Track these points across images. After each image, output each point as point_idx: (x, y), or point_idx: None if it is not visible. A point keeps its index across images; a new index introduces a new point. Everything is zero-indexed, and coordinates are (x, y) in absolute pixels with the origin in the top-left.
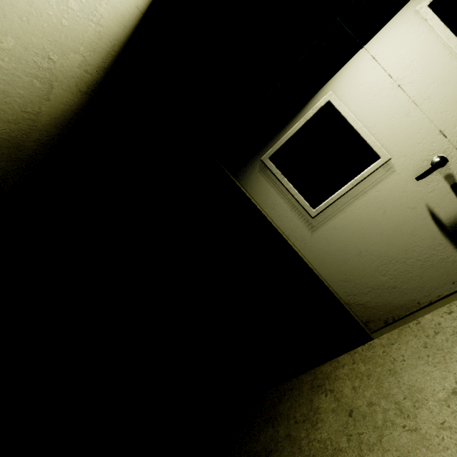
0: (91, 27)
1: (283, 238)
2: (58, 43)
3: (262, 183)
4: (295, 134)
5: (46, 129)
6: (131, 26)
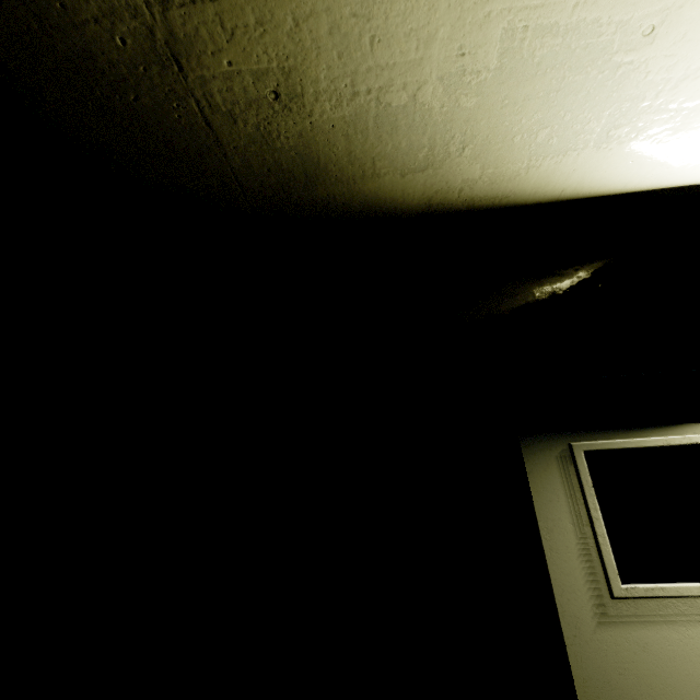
0: (521, 165)
1: (553, 596)
2: (487, 146)
3: (552, 477)
4: (639, 449)
5: (354, 195)
6: (537, 198)
